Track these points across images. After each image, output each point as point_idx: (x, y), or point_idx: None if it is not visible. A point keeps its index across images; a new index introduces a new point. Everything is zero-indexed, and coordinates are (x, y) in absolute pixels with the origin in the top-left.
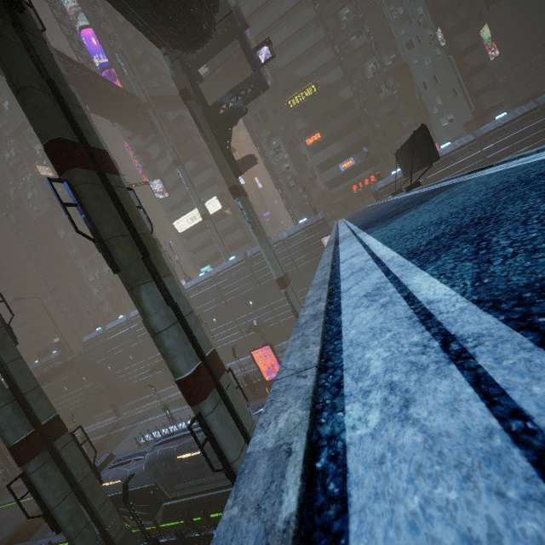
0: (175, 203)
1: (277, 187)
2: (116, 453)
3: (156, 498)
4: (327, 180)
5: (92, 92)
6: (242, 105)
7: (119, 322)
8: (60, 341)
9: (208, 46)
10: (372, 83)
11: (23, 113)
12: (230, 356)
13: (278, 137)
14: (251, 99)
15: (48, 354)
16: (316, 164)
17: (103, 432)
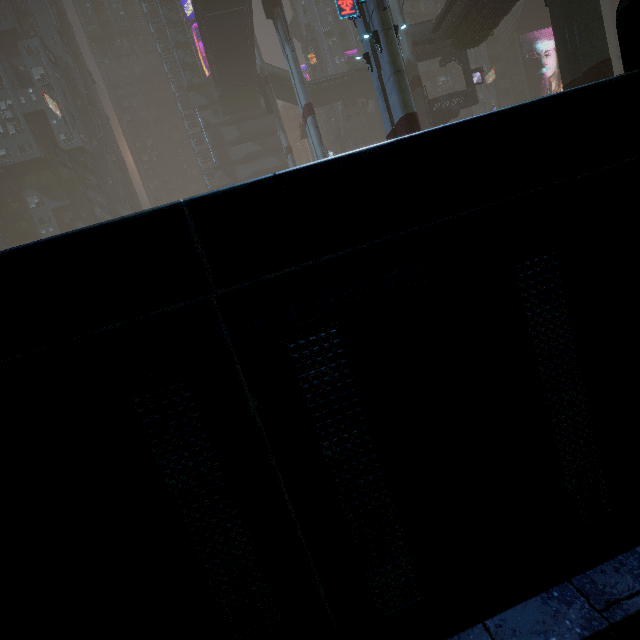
0: None
1: None
2: None
3: None
4: None
5: (237, 38)
6: (457, 109)
7: None
8: None
9: (421, 51)
10: None
11: (14, 17)
12: None
13: None
14: (462, 107)
15: None
16: None
17: None
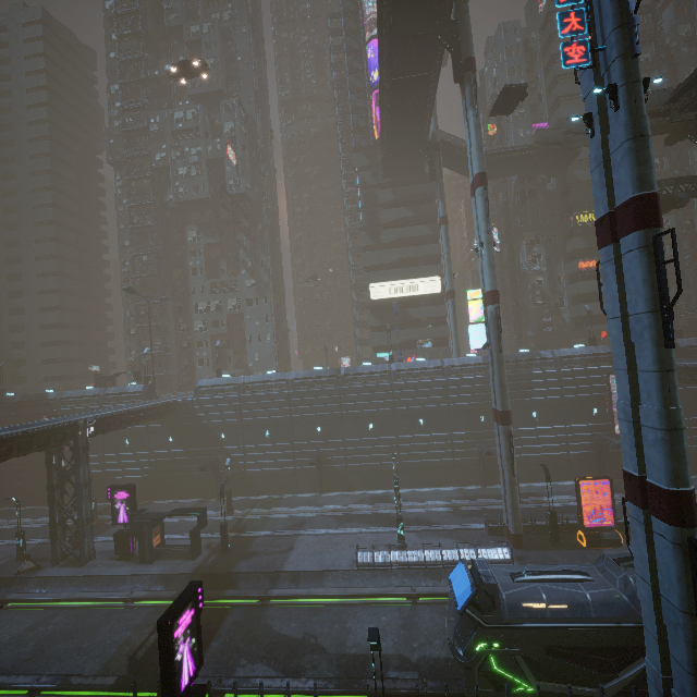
0: (381, 263)
1: (513, 297)
2: (301, 567)
3: (628, 650)
4: (586, 314)
5: (416, 103)
6: (685, 197)
7: (273, 378)
8: (140, 372)
9: None
10: (666, 237)
11: (224, 81)
12: (420, 479)
13: (543, 246)
14: (693, 196)
15: (109, 383)
16: (580, 292)
17: (215, 528)
